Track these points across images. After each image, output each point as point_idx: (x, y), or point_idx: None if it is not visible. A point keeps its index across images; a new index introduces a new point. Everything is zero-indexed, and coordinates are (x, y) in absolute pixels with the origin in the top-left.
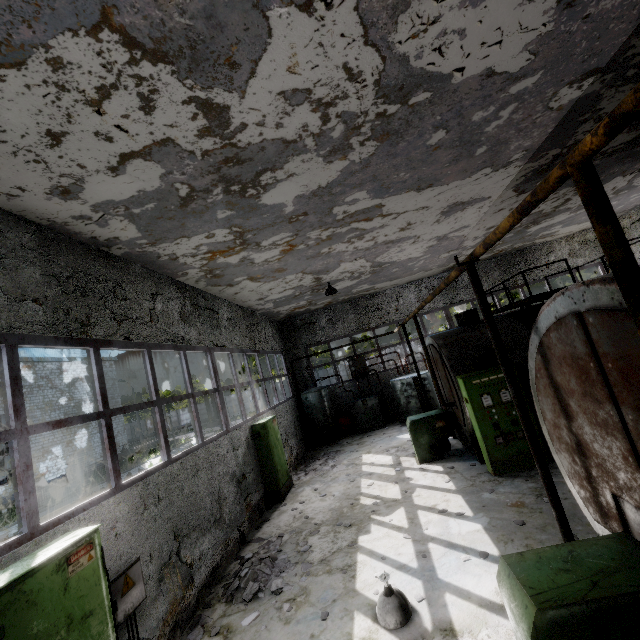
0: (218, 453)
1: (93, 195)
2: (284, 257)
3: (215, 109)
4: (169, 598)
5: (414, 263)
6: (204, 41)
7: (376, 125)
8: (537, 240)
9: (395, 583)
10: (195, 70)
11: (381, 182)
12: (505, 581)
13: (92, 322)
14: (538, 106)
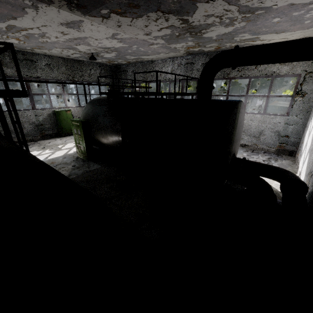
0: (23, 115)
1: None
2: (26, 42)
3: None
4: None
5: (137, 49)
6: None
7: None
8: (249, 42)
9: None
10: None
11: None
12: None
13: None
14: None
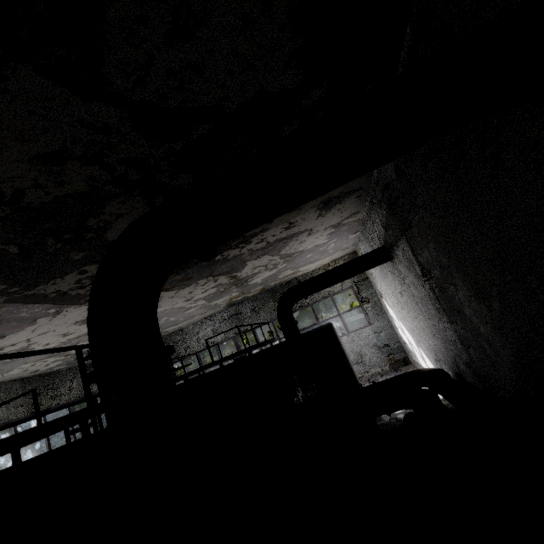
0: None
1: None
2: None
3: None
4: None
5: (165, 321)
6: None
7: None
8: (291, 276)
9: None
10: None
11: None
12: None
13: None
14: None
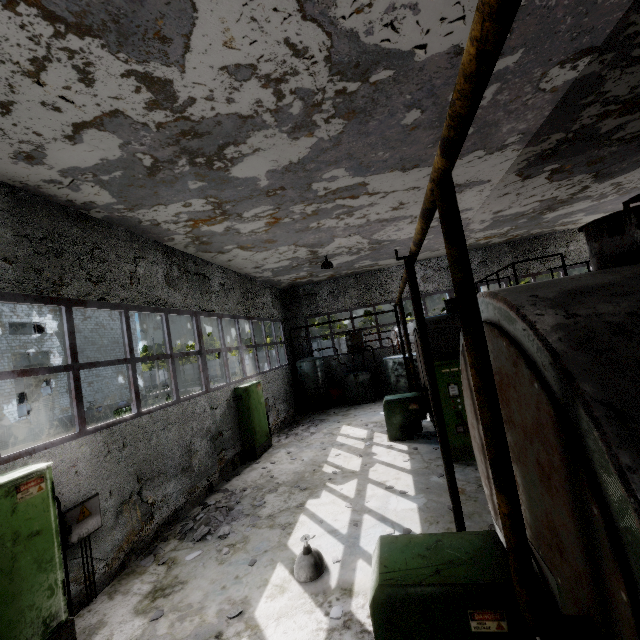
0: (193, 410)
1: (57, 161)
2: (271, 229)
3: (157, 83)
4: (126, 529)
5: None
6: (126, 15)
7: (338, 103)
8: (557, 227)
9: (321, 544)
10: (125, 44)
11: (359, 160)
12: (374, 557)
13: (65, 282)
14: (526, 87)
